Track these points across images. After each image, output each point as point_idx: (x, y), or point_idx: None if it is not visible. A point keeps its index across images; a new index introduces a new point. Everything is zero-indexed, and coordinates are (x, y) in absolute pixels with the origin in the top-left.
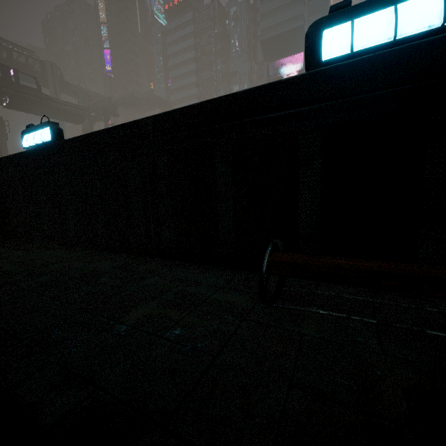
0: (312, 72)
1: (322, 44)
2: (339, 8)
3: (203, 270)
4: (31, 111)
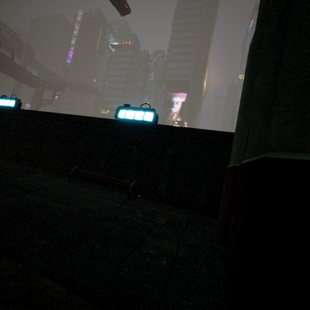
0: (116, 120)
1: (119, 113)
2: (126, 105)
3: (63, 177)
4: (0, 70)
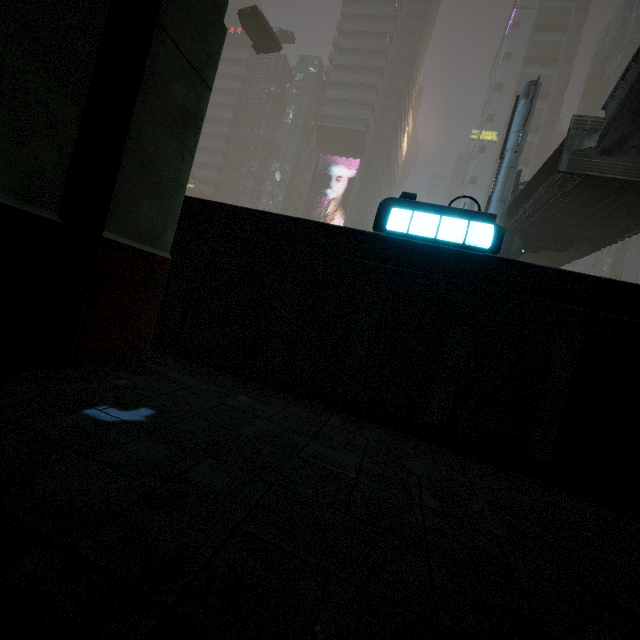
0: None
1: None
2: None
3: None
4: None
